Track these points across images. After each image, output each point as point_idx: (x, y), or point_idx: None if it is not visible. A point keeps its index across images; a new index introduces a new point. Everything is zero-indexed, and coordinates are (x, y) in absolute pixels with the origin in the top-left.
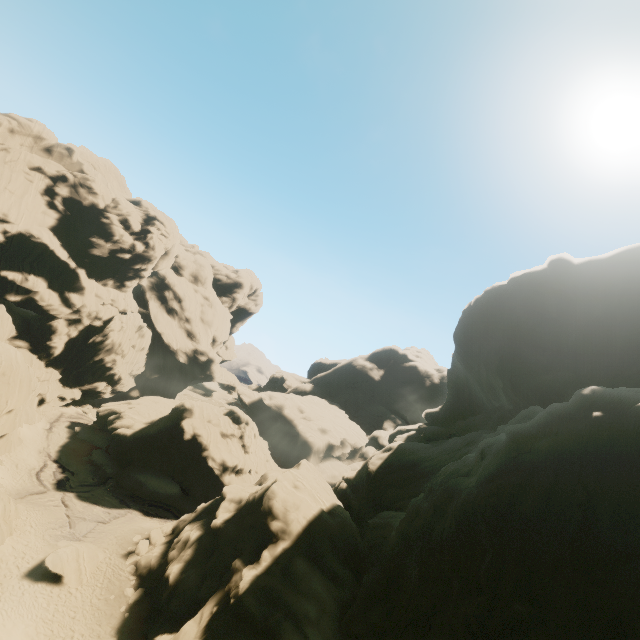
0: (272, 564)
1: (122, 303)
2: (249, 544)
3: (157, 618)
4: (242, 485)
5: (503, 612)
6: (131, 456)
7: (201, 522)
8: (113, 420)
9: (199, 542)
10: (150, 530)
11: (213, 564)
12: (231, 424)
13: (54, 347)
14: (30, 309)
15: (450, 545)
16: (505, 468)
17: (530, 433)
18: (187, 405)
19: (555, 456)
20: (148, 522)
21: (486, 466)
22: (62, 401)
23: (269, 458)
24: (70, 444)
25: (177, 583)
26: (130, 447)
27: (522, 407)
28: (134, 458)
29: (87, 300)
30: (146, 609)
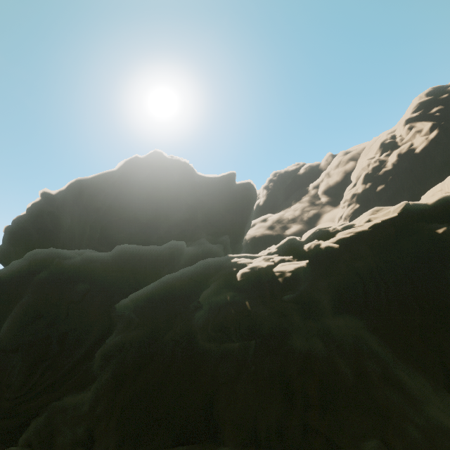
0: None
1: None
2: None
3: None
4: None
5: None
6: None
7: None
8: None
9: None
10: None
11: None
12: None
13: None
14: None
15: None
16: None
17: None
18: None
19: None
20: None
21: None
22: None
23: None
24: None
25: None
26: None
27: None
28: None
29: None
30: None
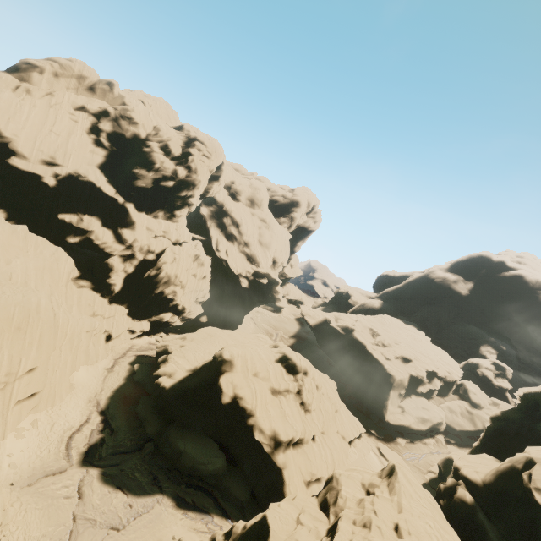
0: None
1: (174, 234)
2: None
3: None
4: (295, 506)
5: None
6: (172, 412)
7: None
8: (160, 363)
9: None
10: None
11: None
12: (284, 375)
13: (113, 284)
14: (89, 249)
15: None
16: None
17: None
18: (225, 355)
19: None
20: (177, 524)
21: None
22: (132, 334)
23: (338, 408)
24: (123, 387)
25: None
26: (170, 402)
27: None
28: (175, 415)
29: (138, 234)
30: None
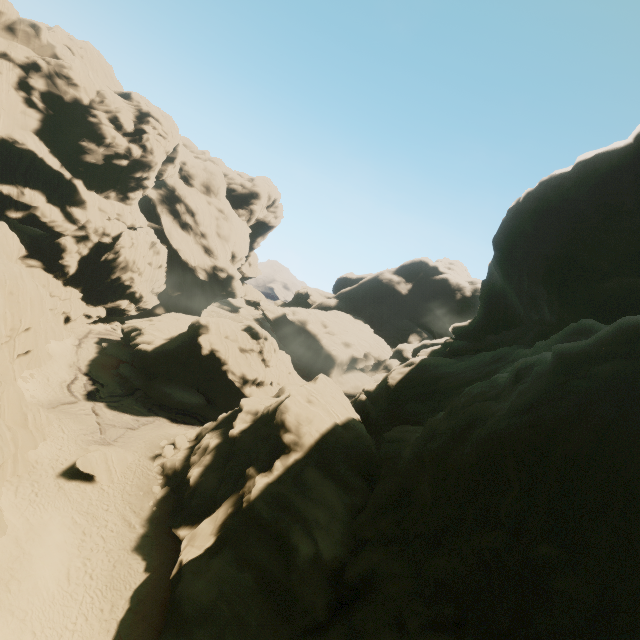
0: (284, 473)
1: (129, 217)
2: (262, 454)
3: (180, 513)
4: (259, 398)
5: (525, 551)
6: (155, 370)
7: (220, 431)
8: (135, 336)
9: (218, 449)
10: (176, 436)
11: (229, 470)
12: (249, 340)
13: (67, 266)
14: (34, 226)
15: (468, 474)
16: (548, 396)
17: (587, 354)
18: (202, 322)
19: (623, 385)
20: (175, 428)
21: (522, 392)
22: (88, 319)
23: (291, 371)
24: (99, 359)
25: (197, 485)
26: (153, 362)
27: (568, 320)
28: (158, 372)
29: (91, 215)
30: (172, 504)
